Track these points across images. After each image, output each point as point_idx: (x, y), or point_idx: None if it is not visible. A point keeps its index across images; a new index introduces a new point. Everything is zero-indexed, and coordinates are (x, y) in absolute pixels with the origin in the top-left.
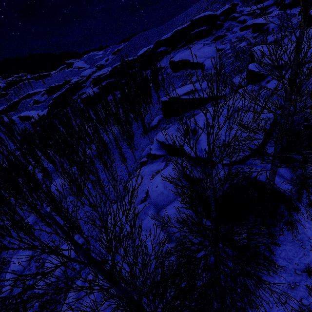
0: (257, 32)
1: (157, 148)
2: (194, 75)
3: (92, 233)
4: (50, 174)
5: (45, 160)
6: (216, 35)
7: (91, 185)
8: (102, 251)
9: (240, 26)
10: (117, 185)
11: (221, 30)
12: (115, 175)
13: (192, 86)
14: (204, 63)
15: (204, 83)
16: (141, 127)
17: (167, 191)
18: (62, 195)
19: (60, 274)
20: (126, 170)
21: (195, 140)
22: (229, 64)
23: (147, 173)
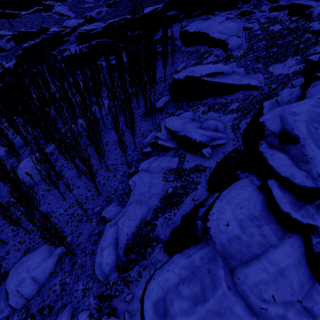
0: (295, 16)
1: (166, 138)
2: (213, 54)
3: (78, 240)
4: (17, 149)
5: (9, 128)
6: (243, 10)
7: (75, 171)
8: (99, 278)
9: (270, 5)
10: (110, 177)
11: (248, 5)
12: (108, 163)
13: (217, 66)
14: (227, 40)
15: (228, 65)
16: (141, 107)
17: (247, 237)
18: (34, 181)
19: (32, 294)
20: (122, 159)
21: (285, 152)
22: (260, 48)
23: (156, 169)
